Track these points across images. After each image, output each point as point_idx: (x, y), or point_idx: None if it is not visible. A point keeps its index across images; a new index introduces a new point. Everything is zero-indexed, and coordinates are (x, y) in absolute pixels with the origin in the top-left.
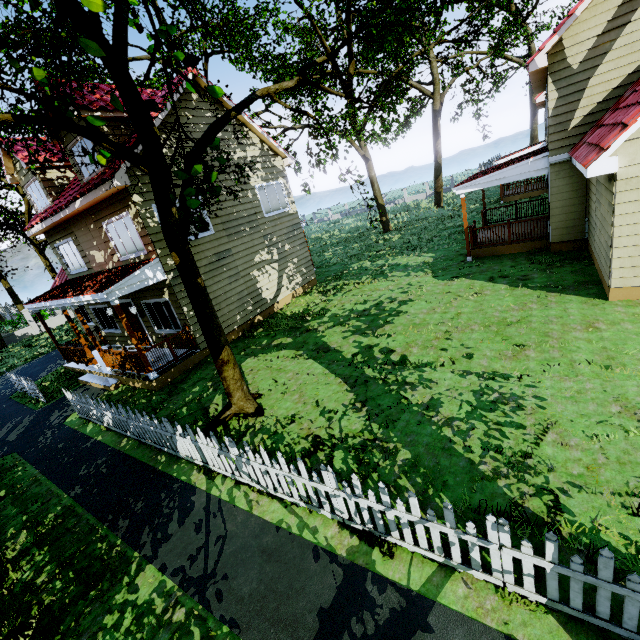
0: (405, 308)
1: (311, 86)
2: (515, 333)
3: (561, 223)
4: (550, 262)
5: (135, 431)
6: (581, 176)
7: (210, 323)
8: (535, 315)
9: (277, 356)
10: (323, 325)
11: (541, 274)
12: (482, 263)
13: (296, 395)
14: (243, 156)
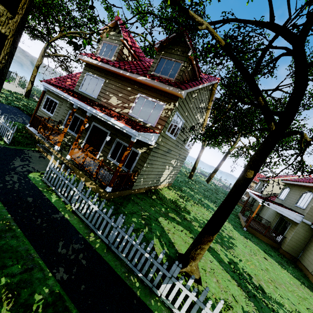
0: (234, 242)
1: (305, 144)
2: (311, 308)
3: (292, 245)
4: (286, 260)
5: (113, 238)
6: (310, 234)
7: (228, 215)
8: (310, 299)
9: (181, 229)
10: (193, 221)
11: (288, 266)
12: (252, 236)
13: (214, 278)
14: (199, 119)
